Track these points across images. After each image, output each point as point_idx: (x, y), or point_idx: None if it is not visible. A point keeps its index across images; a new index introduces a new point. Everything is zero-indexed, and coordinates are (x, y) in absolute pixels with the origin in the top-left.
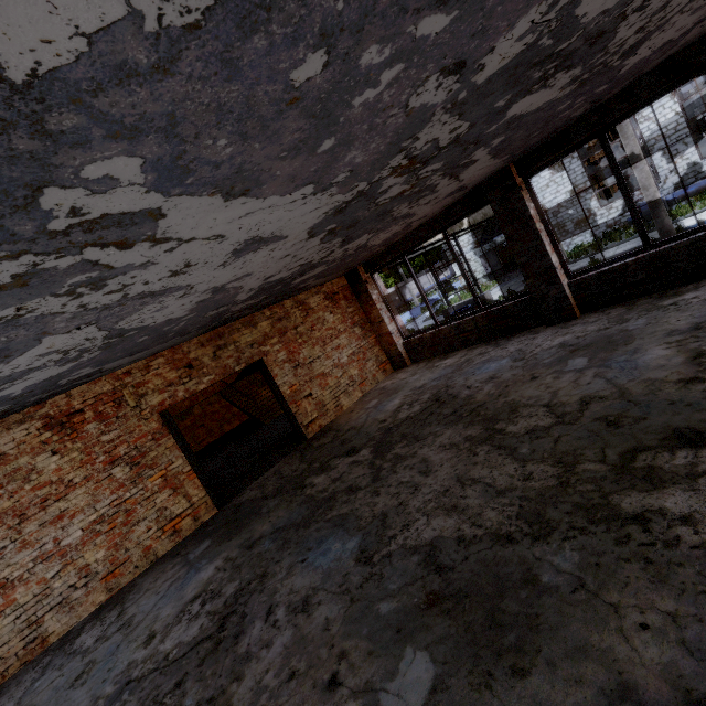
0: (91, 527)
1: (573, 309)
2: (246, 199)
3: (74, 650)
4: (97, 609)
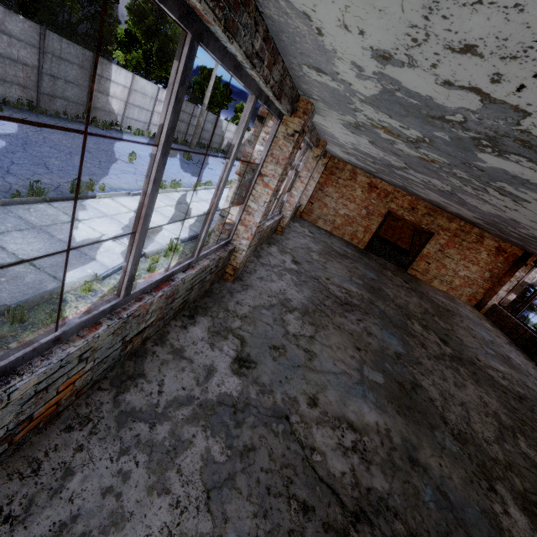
0: (345, 215)
1: None
2: (445, 199)
3: (319, 230)
4: (326, 230)
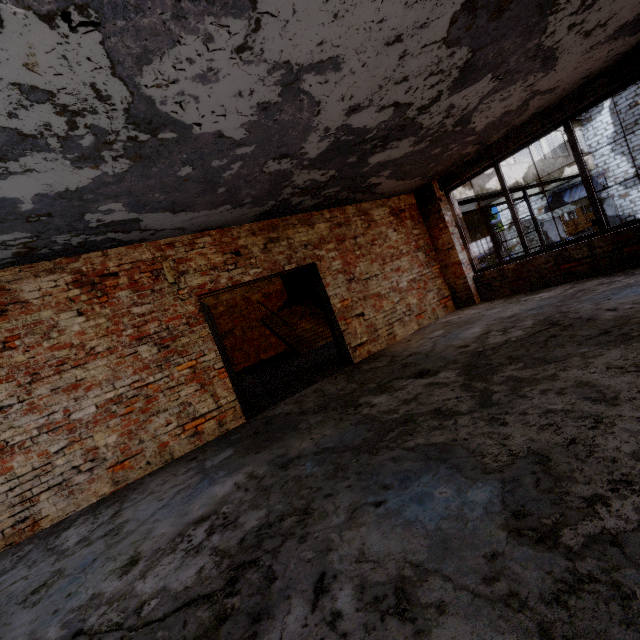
0: (106, 406)
1: None
2: None
3: (54, 546)
4: (98, 501)
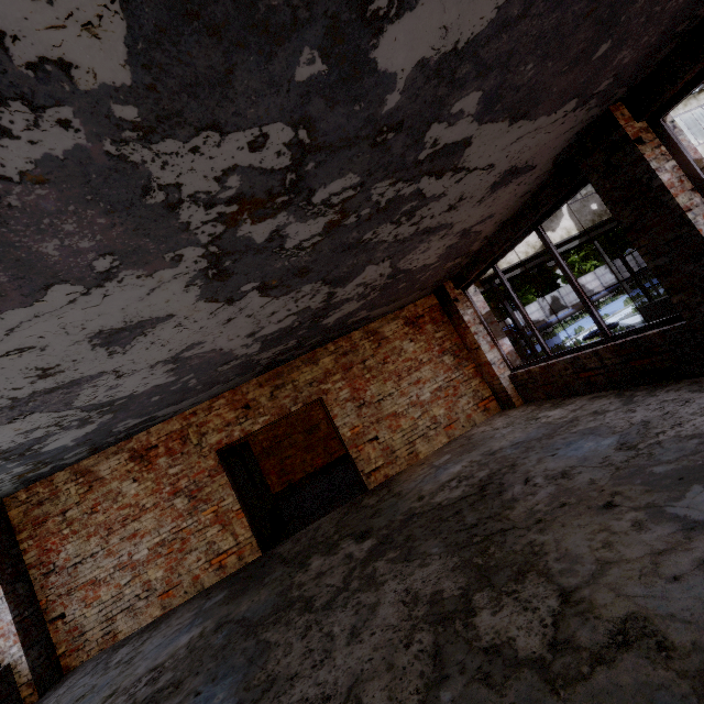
0: (155, 548)
1: None
2: None
3: (110, 661)
4: (151, 622)
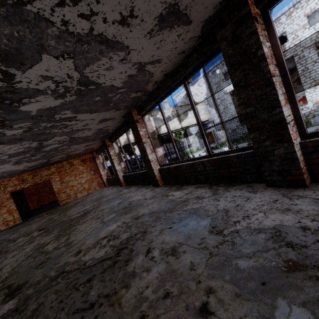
0: None
1: (122, 183)
2: None
3: None
4: None
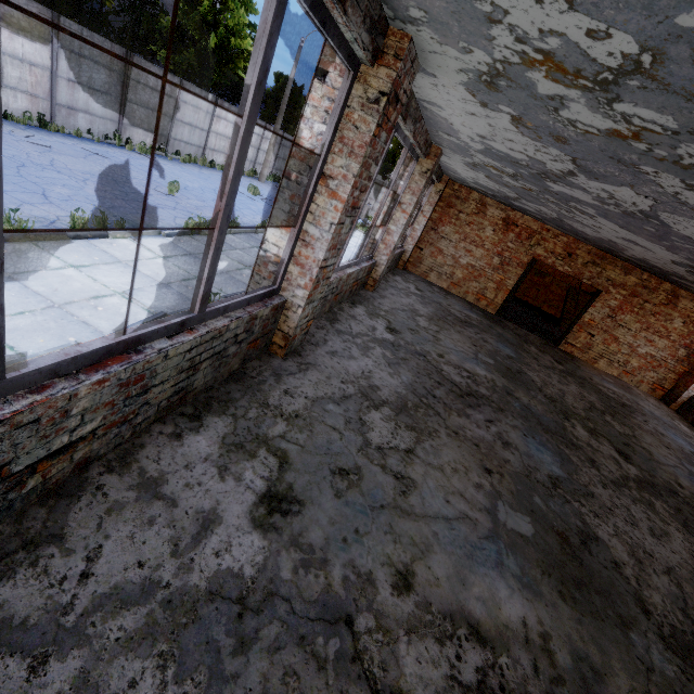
0: (469, 265)
1: None
2: (629, 232)
3: (431, 287)
4: (441, 287)
